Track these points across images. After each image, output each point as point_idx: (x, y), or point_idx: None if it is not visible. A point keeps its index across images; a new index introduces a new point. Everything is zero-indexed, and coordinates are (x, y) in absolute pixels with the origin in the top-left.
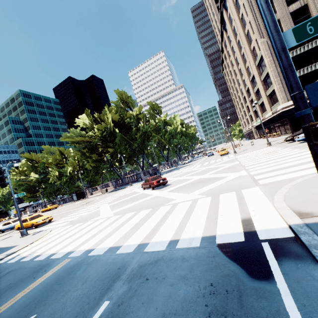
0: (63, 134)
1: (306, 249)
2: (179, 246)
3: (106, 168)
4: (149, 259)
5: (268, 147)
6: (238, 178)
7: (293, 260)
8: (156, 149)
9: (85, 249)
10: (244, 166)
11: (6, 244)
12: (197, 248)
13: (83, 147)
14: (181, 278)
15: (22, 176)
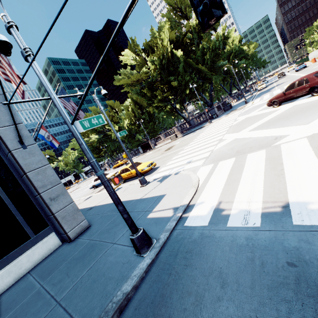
0: (115, 76)
1: None
2: None
3: (167, 112)
4: None
5: None
6: None
7: None
8: (217, 80)
9: None
10: None
11: (133, 196)
12: None
13: (140, 89)
14: None
15: (85, 137)
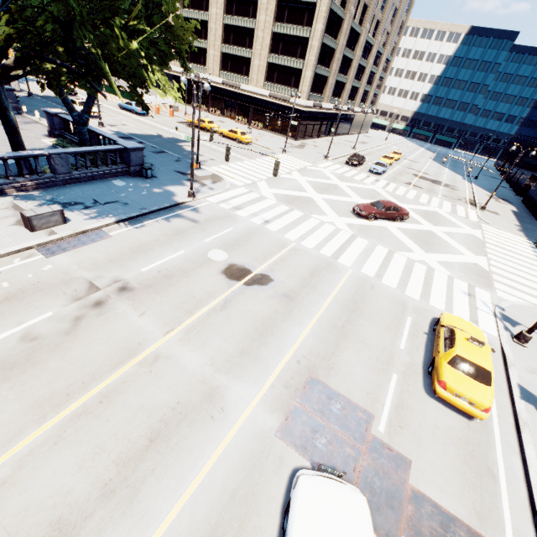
0: None
1: None
2: None
3: None
4: None
5: (337, 165)
6: (451, 215)
7: None
8: None
9: None
10: (409, 198)
11: None
12: None
13: None
14: None
15: None
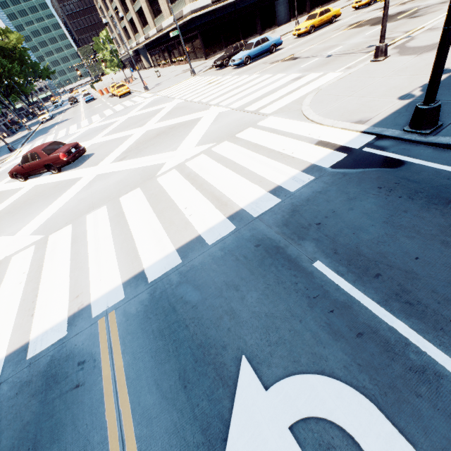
0: None
1: (395, 140)
2: (293, 189)
3: None
4: (280, 215)
5: (196, 78)
6: (223, 116)
7: (400, 148)
8: None
9: (116, 287)
10: (202, 102)
11: None
12: (316, 180)
13: None
14: (348, 201)
15: None
